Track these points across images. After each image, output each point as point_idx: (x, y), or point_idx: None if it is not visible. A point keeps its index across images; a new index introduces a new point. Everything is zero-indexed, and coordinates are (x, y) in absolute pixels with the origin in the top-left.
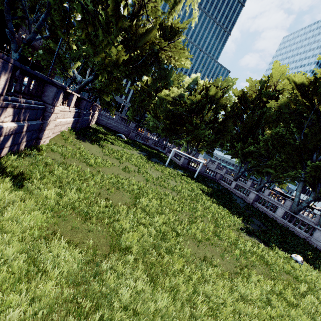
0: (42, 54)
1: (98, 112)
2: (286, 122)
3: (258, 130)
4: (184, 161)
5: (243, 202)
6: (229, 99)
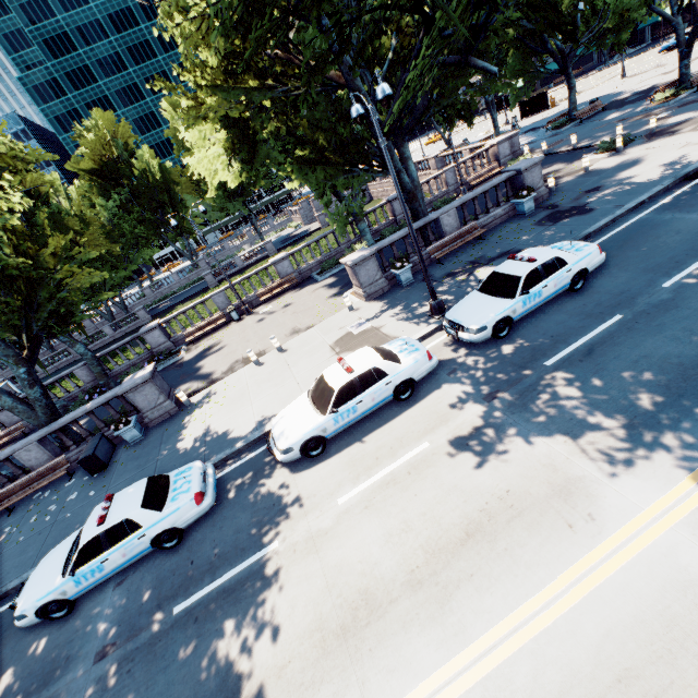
0: None
1: None
2: None
3: None
4: None
5: None
6: None
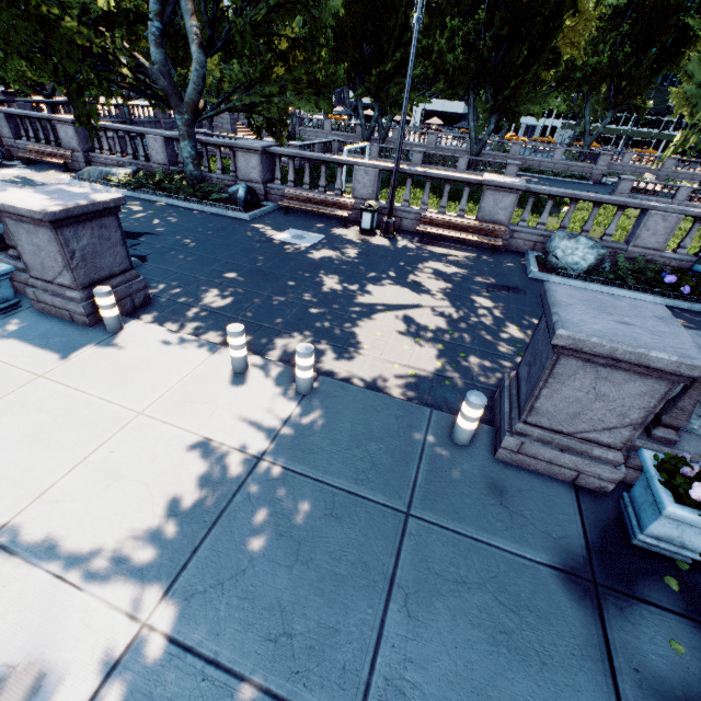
0: (0, 25)
1: None
2: None
3: (395, 16)
4: None
5: None
6: None
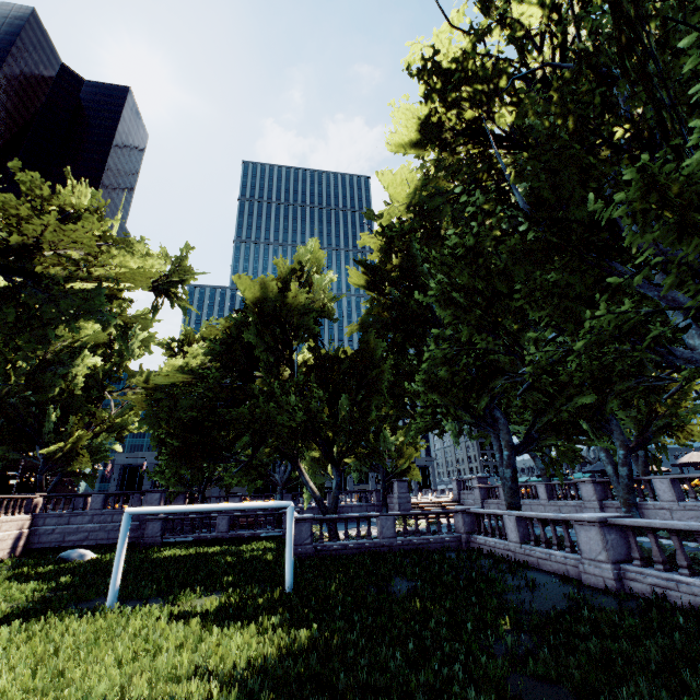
0: None
1: (34, 513)
2: (457, 219)
3: None
4: (297, 532)
5: (550, 614)
6: (323, 287)
